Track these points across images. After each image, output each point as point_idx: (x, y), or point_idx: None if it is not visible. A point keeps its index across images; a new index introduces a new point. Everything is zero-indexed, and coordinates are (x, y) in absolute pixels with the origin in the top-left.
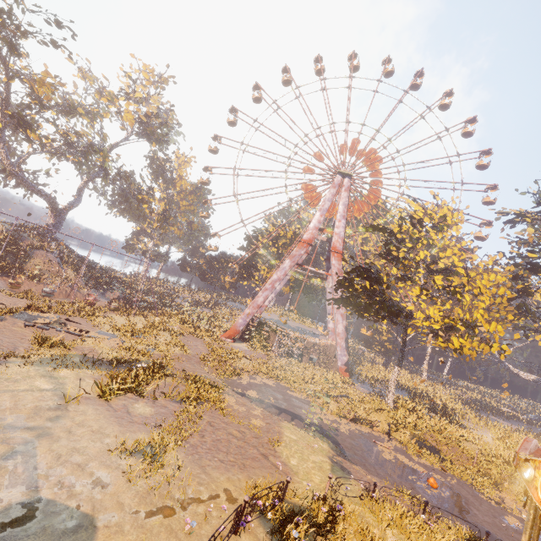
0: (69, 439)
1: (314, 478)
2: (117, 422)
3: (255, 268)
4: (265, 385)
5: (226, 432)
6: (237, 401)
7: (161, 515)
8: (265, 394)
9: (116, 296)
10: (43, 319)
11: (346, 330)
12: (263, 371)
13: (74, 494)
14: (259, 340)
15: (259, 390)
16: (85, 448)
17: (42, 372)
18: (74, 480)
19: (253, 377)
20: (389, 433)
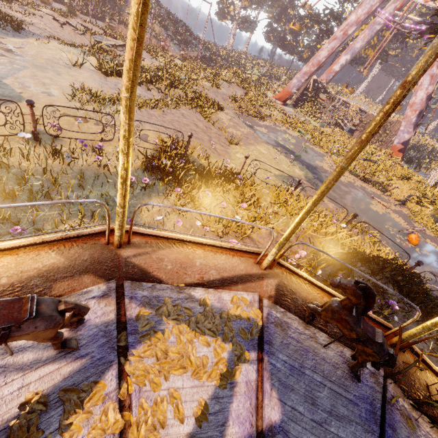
0: (53, 76)
1: (247, 168)
2: (100, 84)
3: (339, 20)
4: (284, 132)
5: (192, 122)
6: (230, 120)
7: (74, 118)
8: (276, 135)
9: (195, 55)
10: (112, 42)
11: (427, 100)
12: (293, 126)
13: (25, 89)
14: (310, 105)
15: (273, 131)
16: (59, 82)
17: (74, 52)
18: (33, 86)
19: (277, 125)
20: (403, 201)
